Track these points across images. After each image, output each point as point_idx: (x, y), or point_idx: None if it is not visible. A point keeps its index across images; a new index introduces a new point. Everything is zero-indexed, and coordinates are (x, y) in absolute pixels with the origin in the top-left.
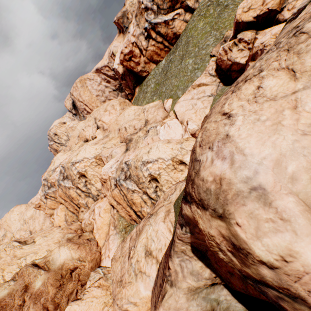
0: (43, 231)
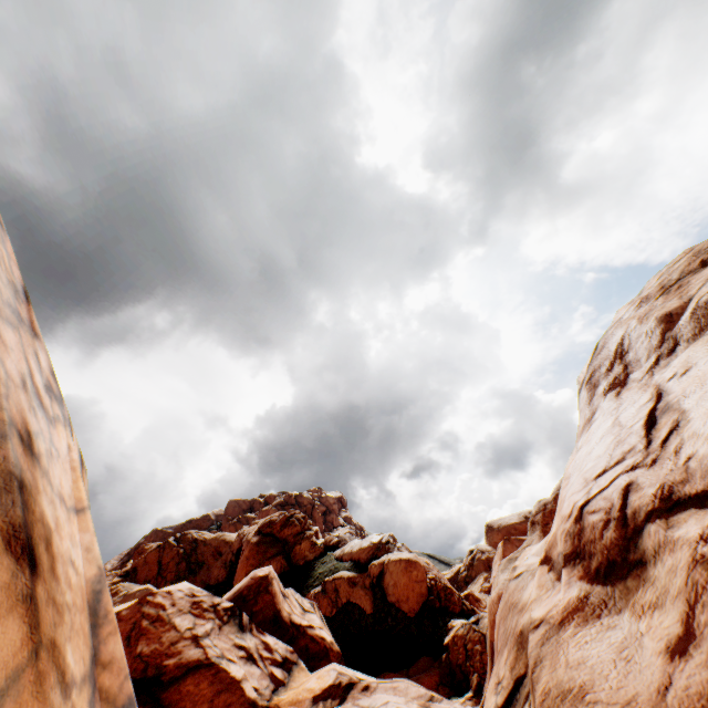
0: (681, 406)
